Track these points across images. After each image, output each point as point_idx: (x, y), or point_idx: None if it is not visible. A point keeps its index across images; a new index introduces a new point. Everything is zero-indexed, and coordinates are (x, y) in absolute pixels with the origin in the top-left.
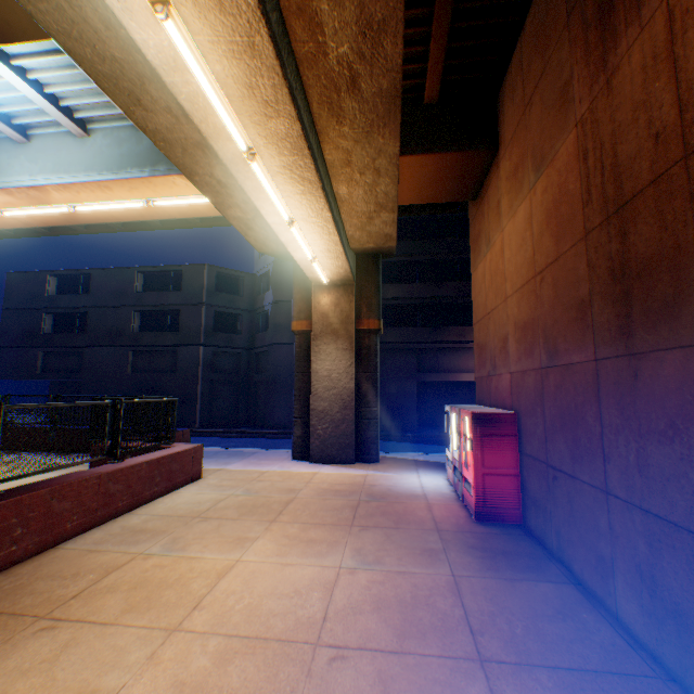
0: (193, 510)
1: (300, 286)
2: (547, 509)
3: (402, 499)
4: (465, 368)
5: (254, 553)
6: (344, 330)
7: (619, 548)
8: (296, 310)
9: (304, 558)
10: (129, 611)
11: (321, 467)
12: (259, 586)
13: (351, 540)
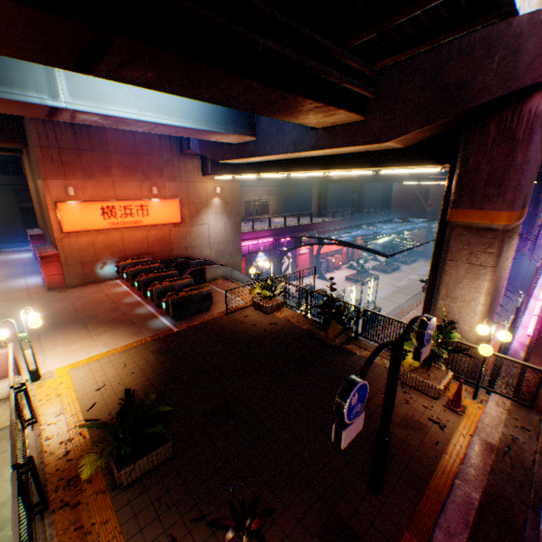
0: None
1: None
2: None
3: (14, 261)
4: None
5: None
6: None
7: None
8: None
9: None
10: None
11: None
12: None
13: None
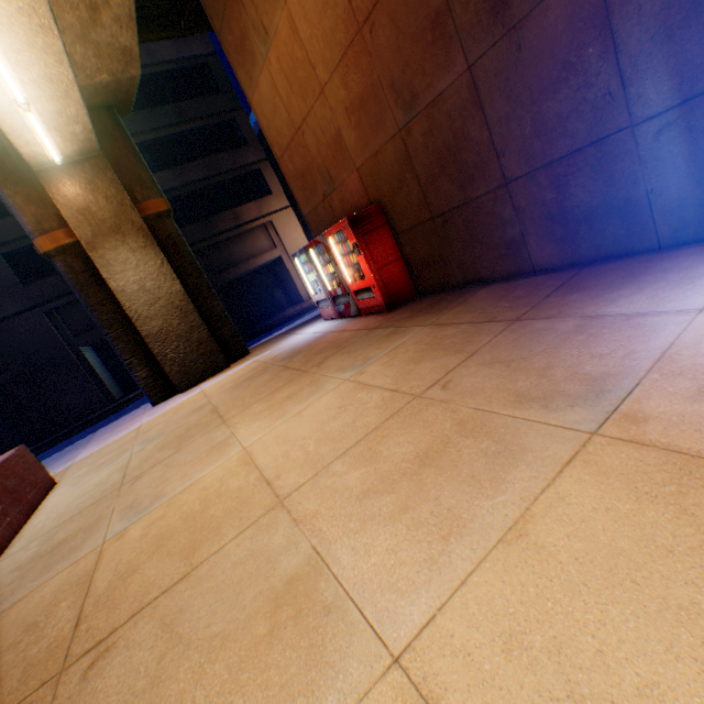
0: (104, 490)
1: (13, 182)
2: (444, 257)
3: (316, 343)
4: (257, 252)
5: (252, 436)
6: (127, 223)
7: (528, 217)
8: (31, 221)
9: (308, 401)
10: (195, 551)
11: (201, 387)
12: (303, 432)
13: (325, 372)
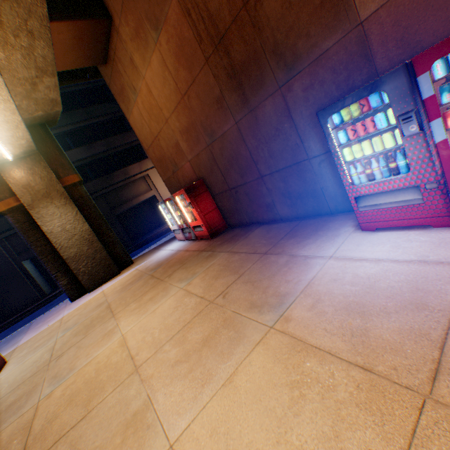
0: (39, 365)
1: None
2: (238, 209)
3: (171, 258)
4: (140, 193)
5: (128, 326)
6: (54, 191)
7: (274, 194)
8: None
9: (160, 302)
10: (90, 401)
11: (102, 288)
12: (154, 324)
13: (172, 281)
